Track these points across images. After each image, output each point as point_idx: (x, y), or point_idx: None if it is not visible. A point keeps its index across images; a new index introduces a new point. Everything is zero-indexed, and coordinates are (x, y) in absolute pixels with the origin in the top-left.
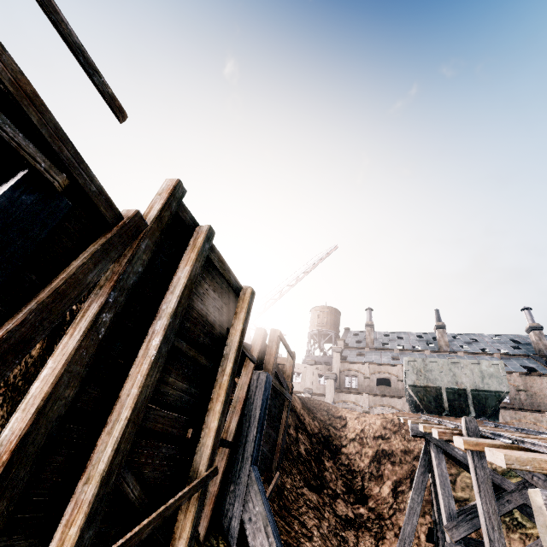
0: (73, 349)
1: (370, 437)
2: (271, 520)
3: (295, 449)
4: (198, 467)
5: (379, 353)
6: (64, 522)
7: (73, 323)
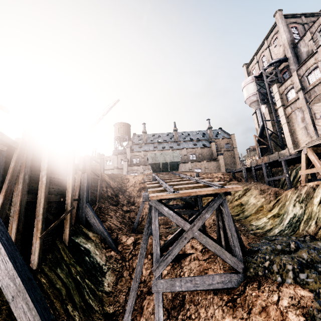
0: (22, 188)
1: (138, 183)
2: (95, 215)
3: (106, 194)
4: (68, 208)
5: (148, 145)
6: (36, 225)
7: (16, 181)
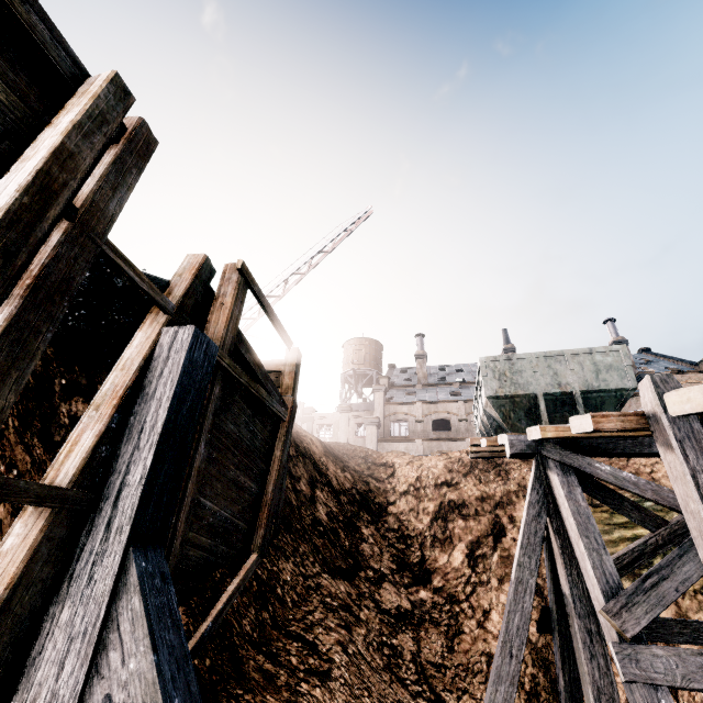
0: None
1: (430, 485)
2: (180, 687)
3: (308, 513)
4: None
5: (434, 390)
6: None
7: None
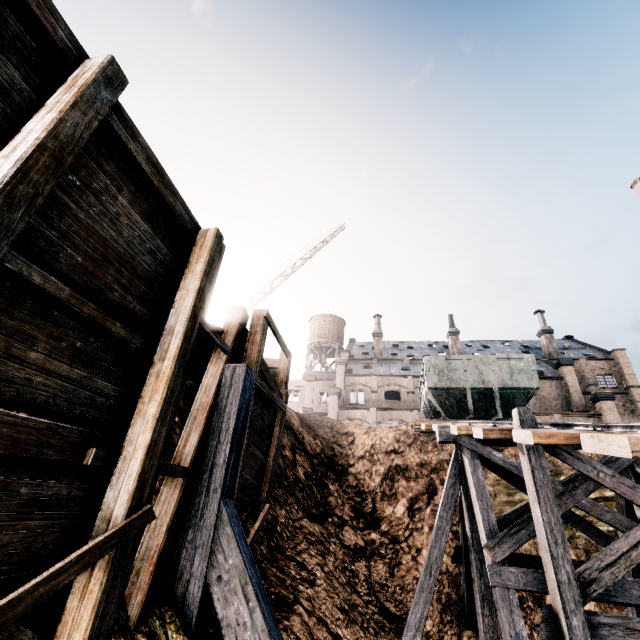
0: None
1: (382, 452)
2: (253, 574)
3: (291, 473)
4: (111, 513)
5: (387, 364)
6: None
7: None
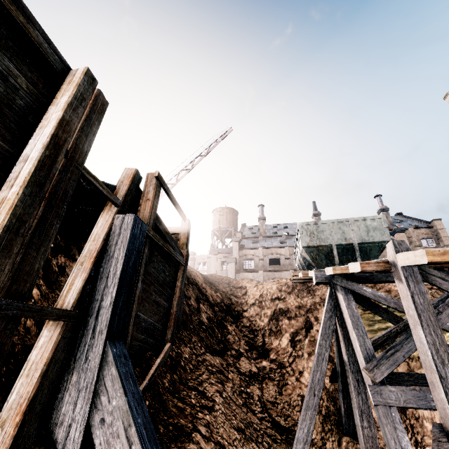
0: None
1: (268, 300)
2: (140, 413)
3: (196, 318)
4: None
5: (270, 240)
6: None
7: None
